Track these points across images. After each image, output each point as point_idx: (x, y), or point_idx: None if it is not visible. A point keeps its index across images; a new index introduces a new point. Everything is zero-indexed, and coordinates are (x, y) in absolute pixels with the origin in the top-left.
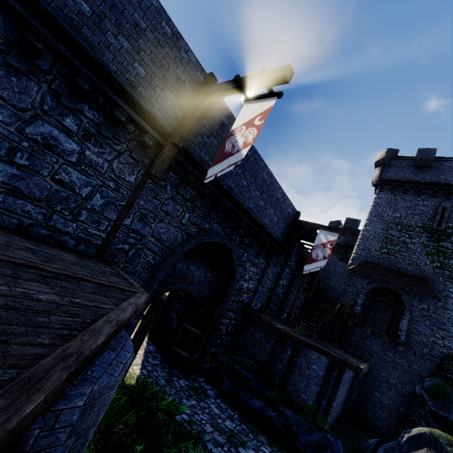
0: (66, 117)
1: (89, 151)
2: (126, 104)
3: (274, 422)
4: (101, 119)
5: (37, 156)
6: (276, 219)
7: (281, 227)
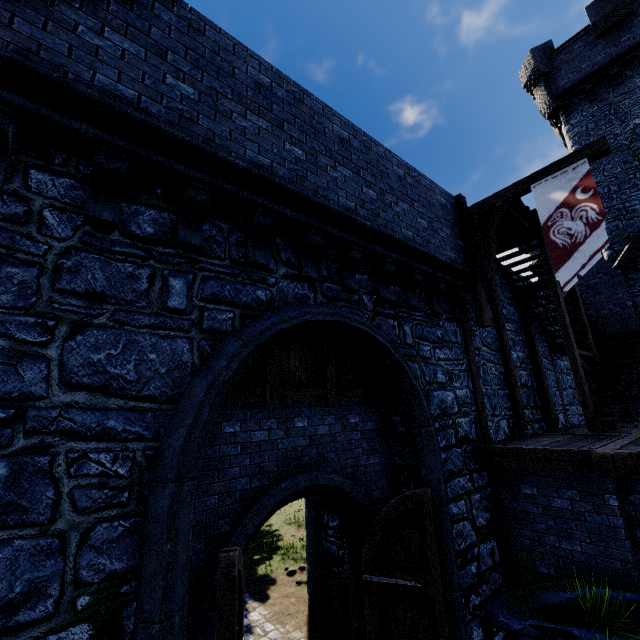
0: None
1: None
2: None
3: None
4: None
5: None
6: (424, 223)
7: (444, 237)
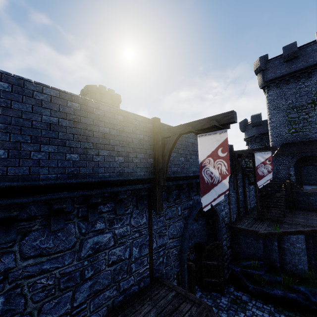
0: (96, 224)
1: (116, 229)
2: (122, 186)
3: (297, 300)
4: (112, 205)
5: (95, 262)
6: None
7: None
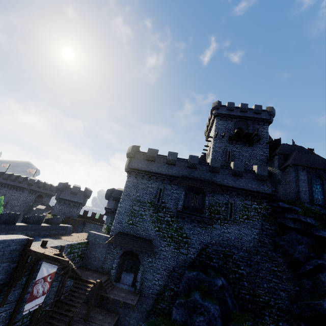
0: None
1: None
2: None
3: None
4: None
5: None
6: None
7: (0, 269)
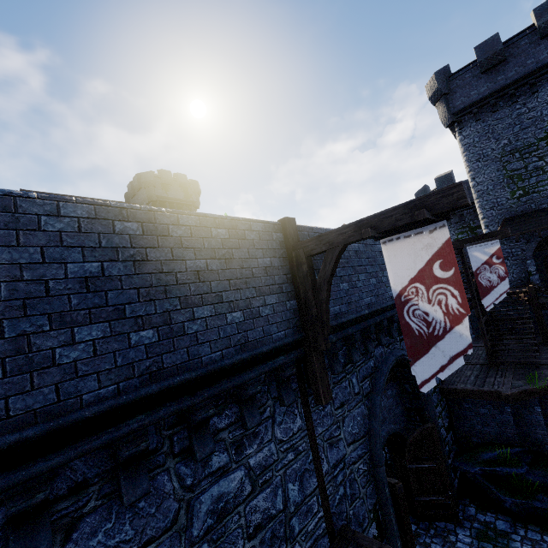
0: (210, 459)
1: (251, 457)
2: (249, 368)
3: None
4: (235, 410)
5: (222, 540)
6: None
7: None
